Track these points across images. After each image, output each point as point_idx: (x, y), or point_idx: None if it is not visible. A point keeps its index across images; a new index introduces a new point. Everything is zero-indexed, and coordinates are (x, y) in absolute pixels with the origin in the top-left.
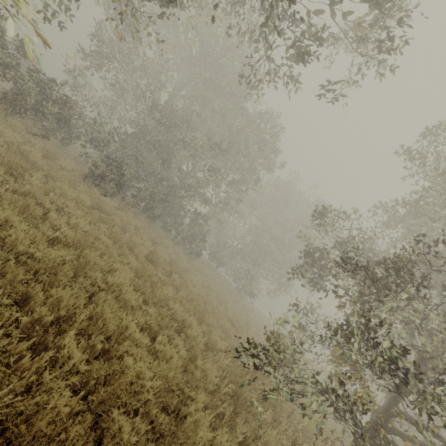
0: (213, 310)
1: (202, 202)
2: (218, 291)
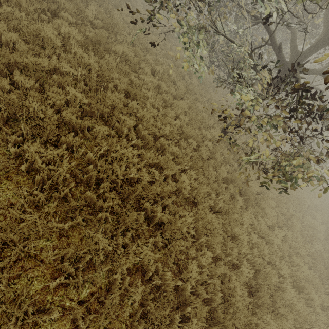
0: None
1: None
2: None
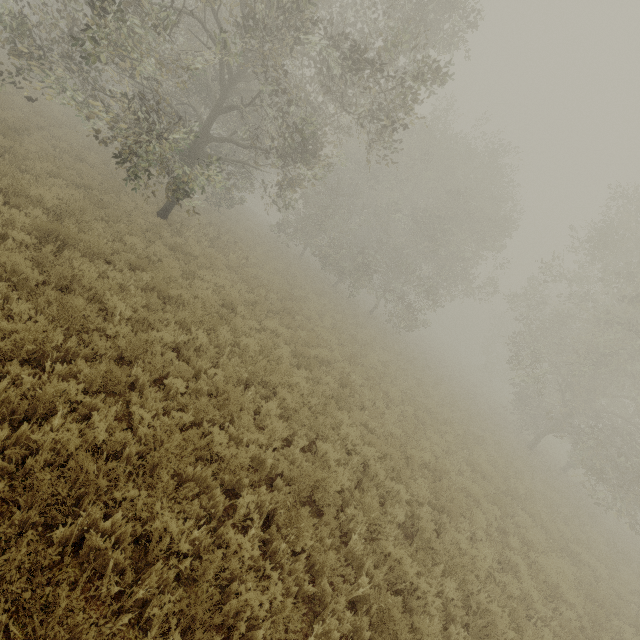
0: None
1: None
2: None
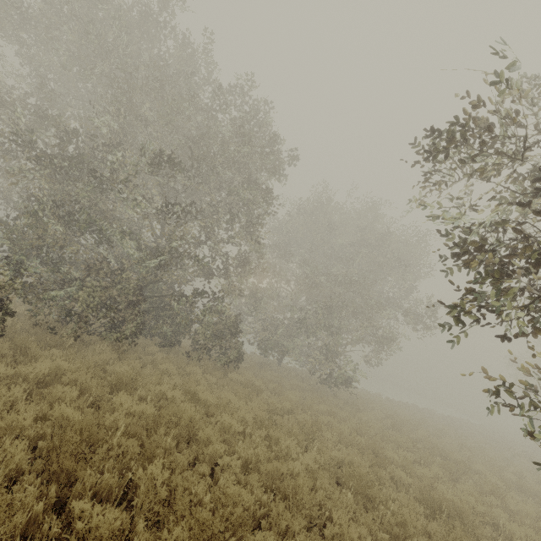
0: (296, 497)
1: (206, 276)
2: (294, 409)
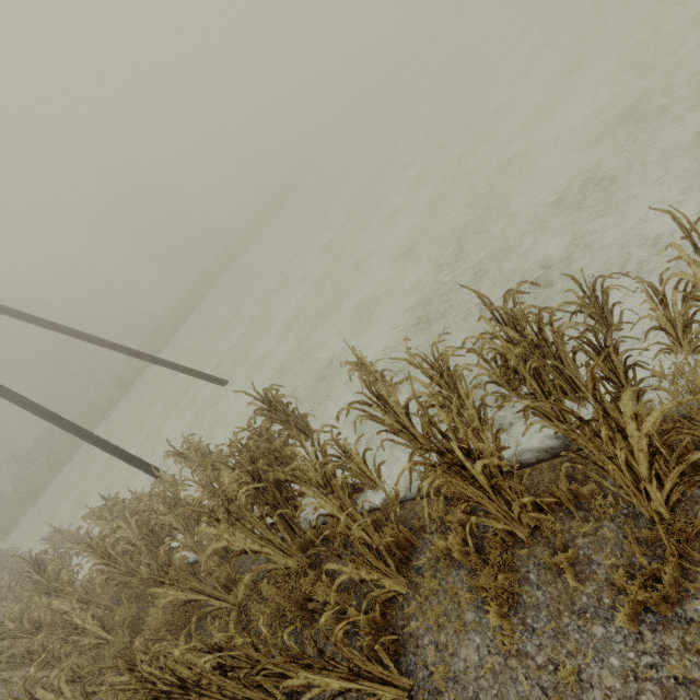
0: None
1: None
2: None
